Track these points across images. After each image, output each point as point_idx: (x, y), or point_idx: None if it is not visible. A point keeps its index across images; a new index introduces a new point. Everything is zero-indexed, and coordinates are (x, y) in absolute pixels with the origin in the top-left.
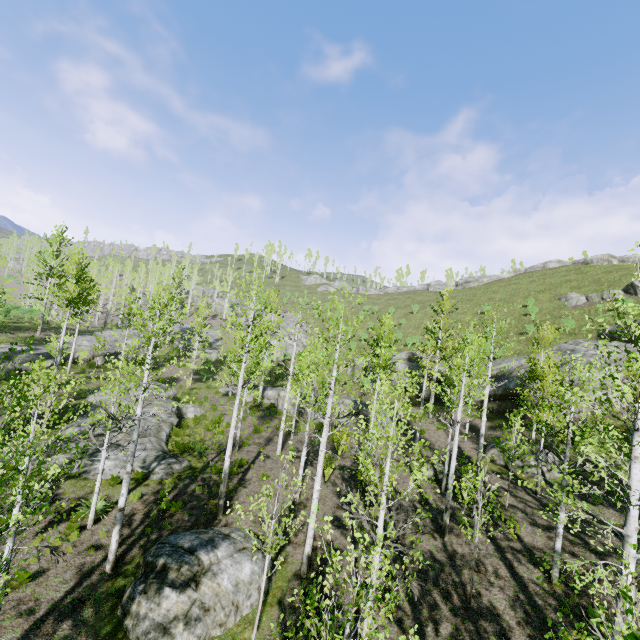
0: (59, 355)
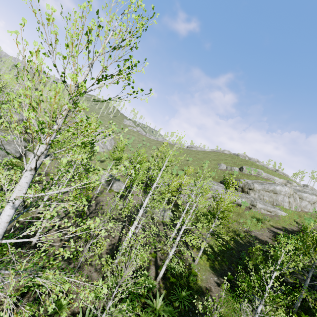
0: None
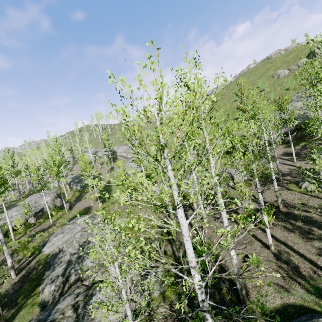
0: (0, 234)
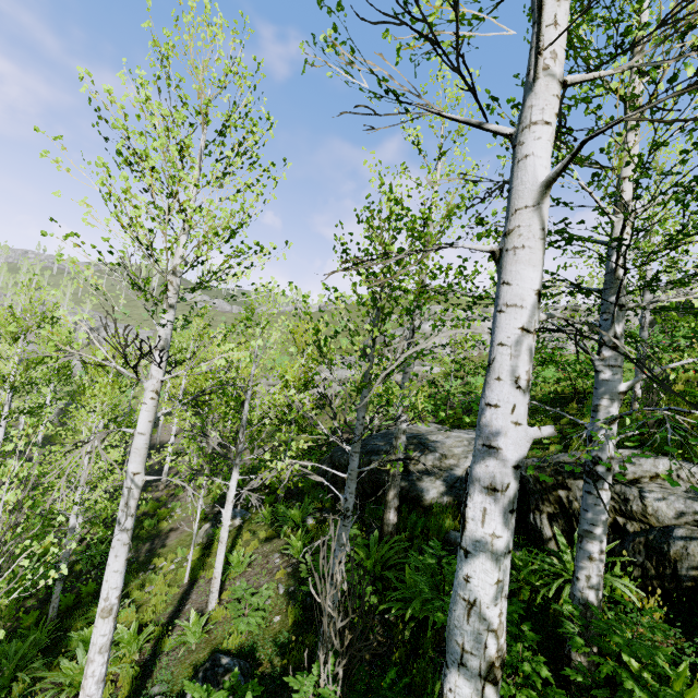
0: None
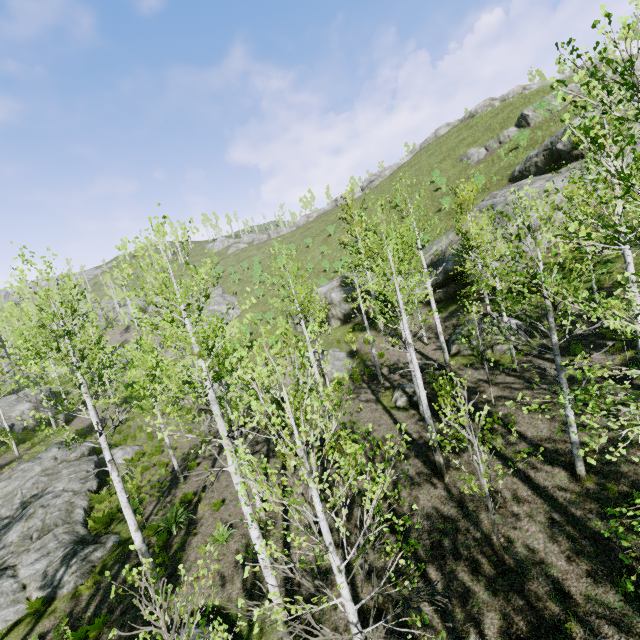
0: None
